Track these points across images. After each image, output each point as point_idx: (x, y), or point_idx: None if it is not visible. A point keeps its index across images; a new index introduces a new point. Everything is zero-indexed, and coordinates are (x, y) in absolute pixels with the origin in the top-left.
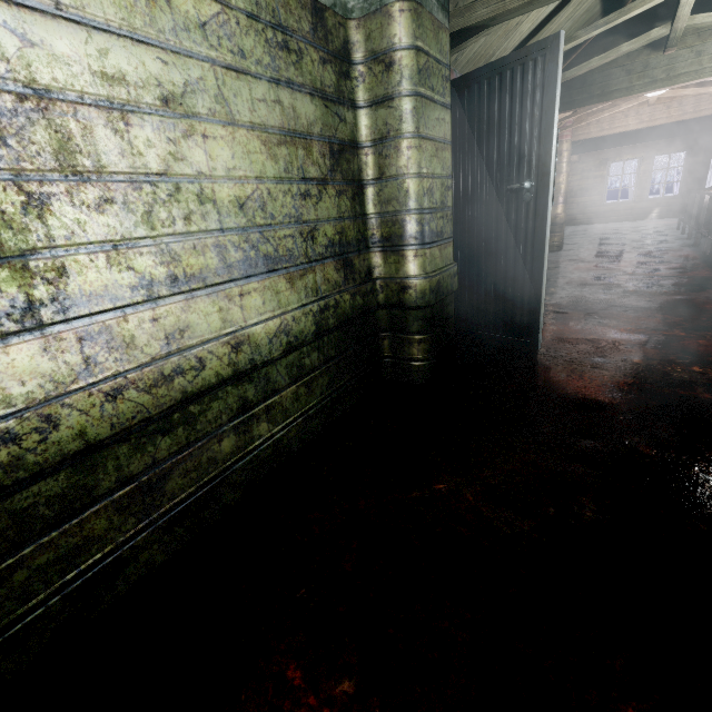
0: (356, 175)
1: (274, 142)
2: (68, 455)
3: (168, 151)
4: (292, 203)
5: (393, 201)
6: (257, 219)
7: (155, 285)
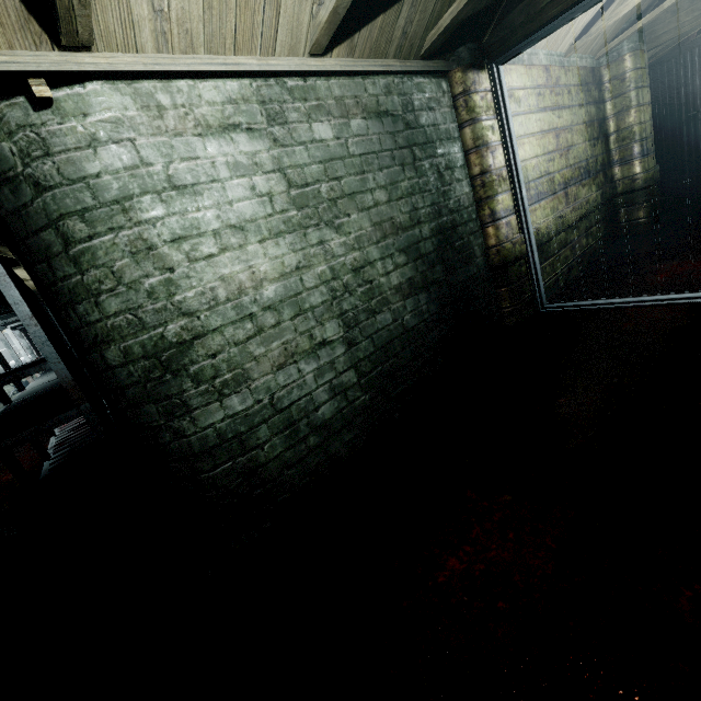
0: (605, 133)
1: (587, 127)
2: (567, 226)
3: (572, 138)
4: (591, 149)
5: (625, 140)
6: (585, 157)
7: (572, 180)
